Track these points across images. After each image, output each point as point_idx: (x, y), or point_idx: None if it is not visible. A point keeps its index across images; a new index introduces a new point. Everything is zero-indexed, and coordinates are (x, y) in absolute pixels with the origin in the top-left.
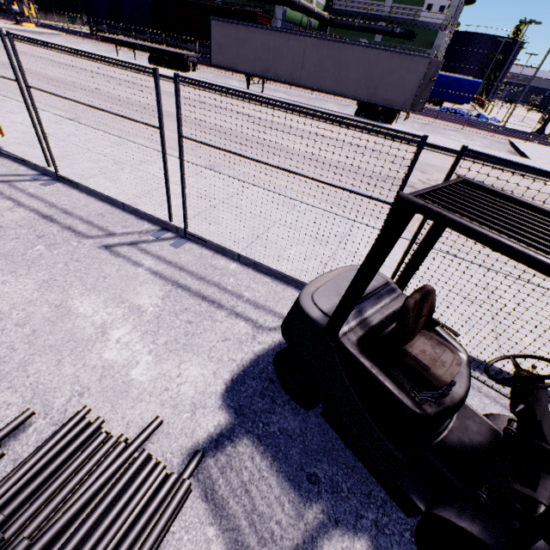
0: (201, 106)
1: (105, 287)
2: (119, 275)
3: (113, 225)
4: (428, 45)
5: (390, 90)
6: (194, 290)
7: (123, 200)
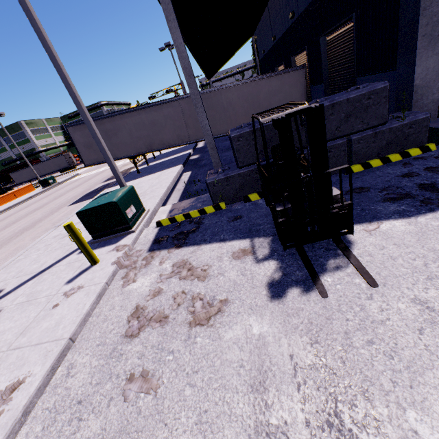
0: None
1: None
2: None
3: None
4: None
5: (62, 164)
6: None
7: None
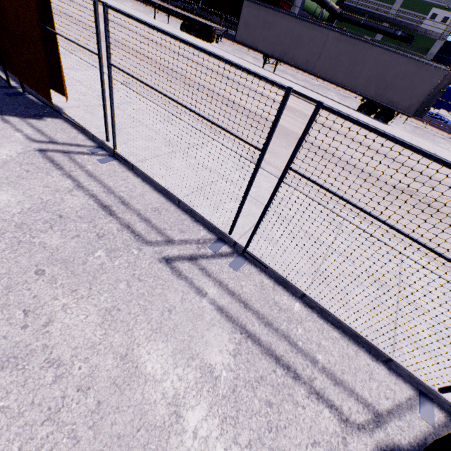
0: (228, 81)
1: (171, 328)
2: (183, 308)
3: (170, 227)
4: (423, 51)
5: (398, 93)
6: (264, 343)
7: (179, 196)
